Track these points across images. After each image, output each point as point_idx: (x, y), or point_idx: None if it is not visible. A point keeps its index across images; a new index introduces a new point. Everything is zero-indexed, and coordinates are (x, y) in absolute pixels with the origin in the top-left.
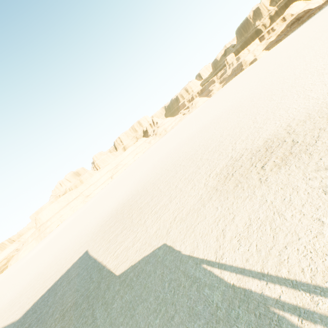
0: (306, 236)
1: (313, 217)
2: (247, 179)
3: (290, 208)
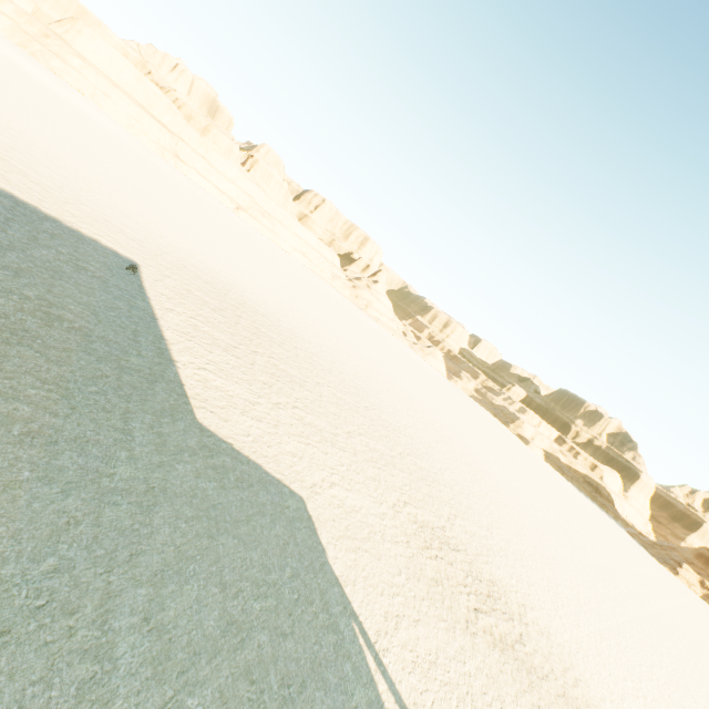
0: None
1: None
2: (453, 595)
3: None
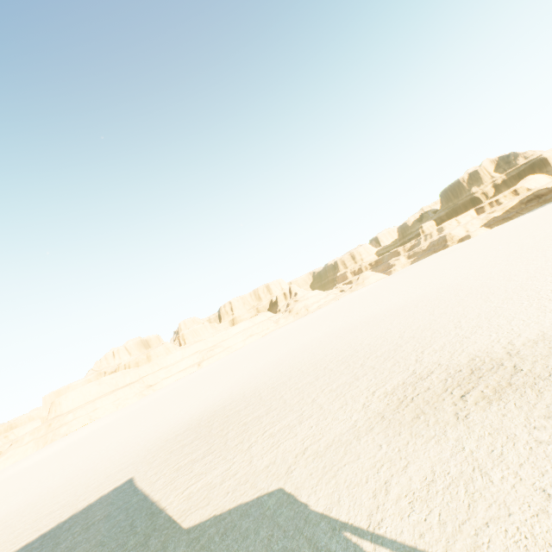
0: (521, 511)
1: (535, 484)
2: (436, 409)
3: (500, 466)
